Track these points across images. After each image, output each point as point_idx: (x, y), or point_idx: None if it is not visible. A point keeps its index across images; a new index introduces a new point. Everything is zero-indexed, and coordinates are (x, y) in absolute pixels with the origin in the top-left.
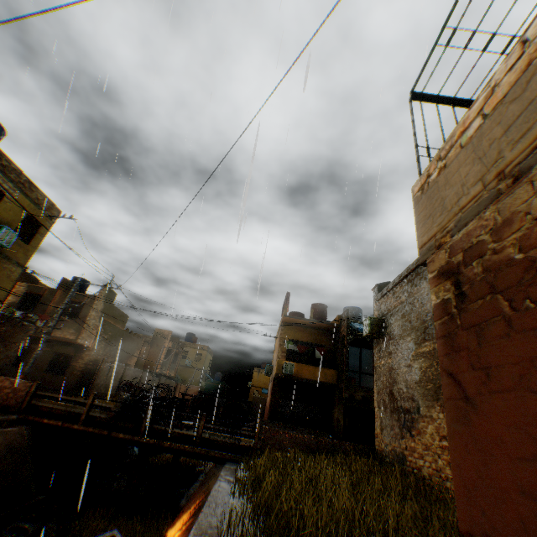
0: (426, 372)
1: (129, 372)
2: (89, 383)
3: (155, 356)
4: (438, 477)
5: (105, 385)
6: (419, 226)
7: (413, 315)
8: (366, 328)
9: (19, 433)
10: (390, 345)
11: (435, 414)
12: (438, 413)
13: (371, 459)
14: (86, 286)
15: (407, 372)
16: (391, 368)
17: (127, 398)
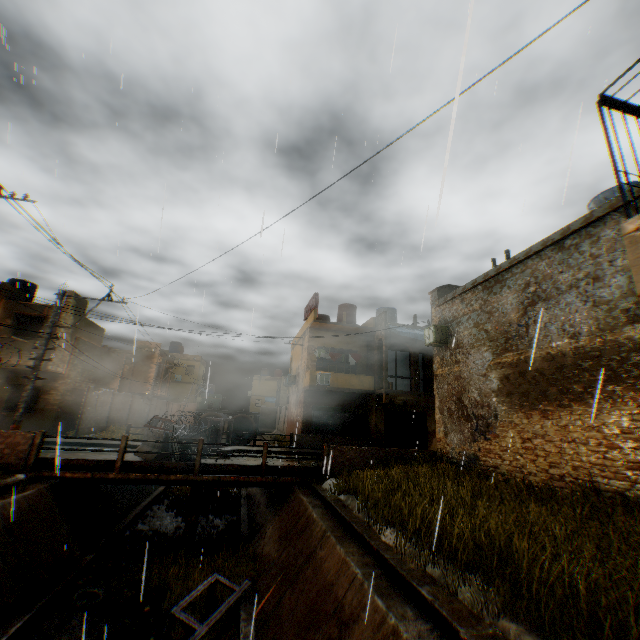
0: (507, 382)
1: (119, 399)
2: (70, 417)
3: (143, 374)
4: (519, 473)
5: (95, 418)
6: (639, 271)
7: (490, 324)
8: (429, 337)
9: (41, 495)
10: (458, 354)
11: (517, 420)
12: (521, 419)
13: (444, 463)
14: (34, 292)
15: (481, 382)
16: (459, 377)
17: (167, 435)
